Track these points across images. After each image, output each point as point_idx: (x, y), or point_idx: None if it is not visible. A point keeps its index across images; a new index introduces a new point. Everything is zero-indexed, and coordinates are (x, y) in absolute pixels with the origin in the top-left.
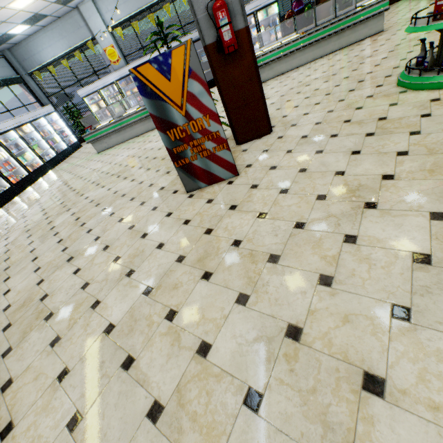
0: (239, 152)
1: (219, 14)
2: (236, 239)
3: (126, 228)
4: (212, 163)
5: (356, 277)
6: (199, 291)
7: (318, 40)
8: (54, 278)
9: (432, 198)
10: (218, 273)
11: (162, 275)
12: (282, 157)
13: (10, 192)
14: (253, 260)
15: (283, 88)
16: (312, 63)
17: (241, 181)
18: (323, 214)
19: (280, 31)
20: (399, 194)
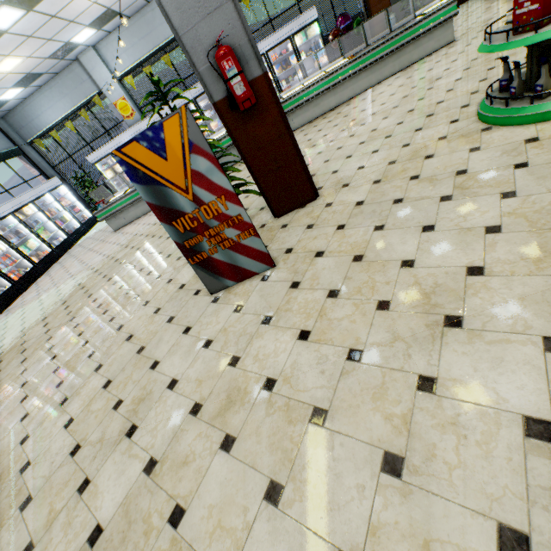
0: (278, 229)
1: (225, 63)
2: (269, 377)
3: (134, 352)
4: (238, 254)
5: (439, 462)
6: (215, 472)
7: (372, 63)
8: (41, 434)
9: (543, 310)
10: (243, 438)
11: (170, 437)
12: (331, 236)
13: (12, 292)
14: (291, 417)
15: (333, 130)
16: (368, 92)
17: (279, 275)
18: (387, 336)
19: (326, 54)
20: (494, 302)
